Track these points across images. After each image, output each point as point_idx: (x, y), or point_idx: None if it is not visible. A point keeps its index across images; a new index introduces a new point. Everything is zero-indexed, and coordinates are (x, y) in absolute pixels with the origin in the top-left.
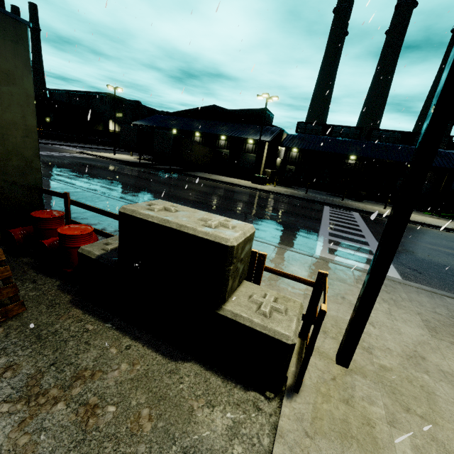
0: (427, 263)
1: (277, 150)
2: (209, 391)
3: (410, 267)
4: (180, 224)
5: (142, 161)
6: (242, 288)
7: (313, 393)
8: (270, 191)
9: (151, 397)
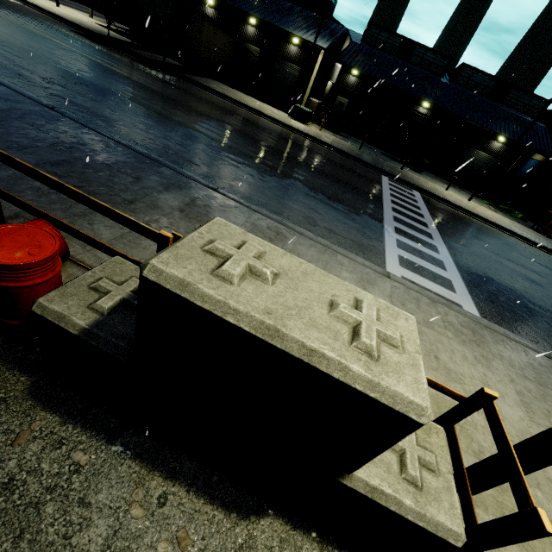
0: (496, 286)
1: (331, 66)
2: None
3: (483, 291)
4: (309, 347)
5: (113, 34)
6: None
7: None
8: (316, 139)
9: None
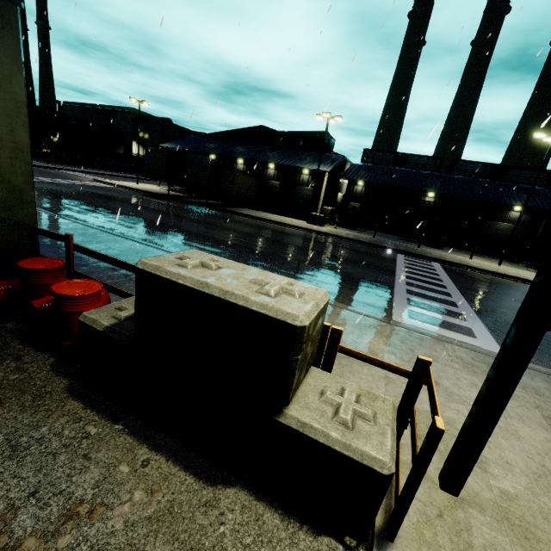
0: None
1: (338, 182)
2: (263, 537)
3: None
4: (225, 290)
5: (172, 193)
6: (309, 379)
7: (415, 541)
8: (330, 234)
9: (177, 550)
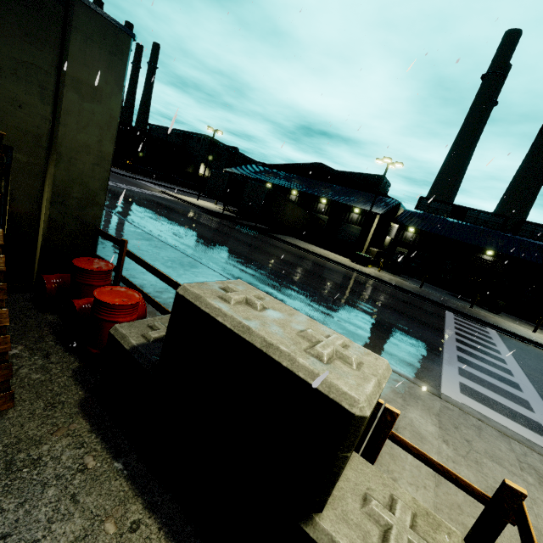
0: None
1: (388, 226)
2: None
3: None
4: (268, 341)
5: (226, 212)
6: (348, 470)
7: None
8: (373, 277)
9: None
